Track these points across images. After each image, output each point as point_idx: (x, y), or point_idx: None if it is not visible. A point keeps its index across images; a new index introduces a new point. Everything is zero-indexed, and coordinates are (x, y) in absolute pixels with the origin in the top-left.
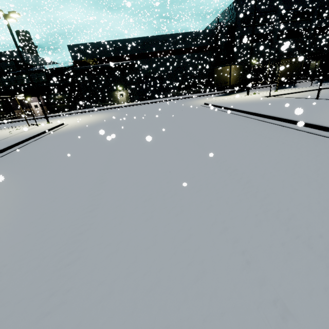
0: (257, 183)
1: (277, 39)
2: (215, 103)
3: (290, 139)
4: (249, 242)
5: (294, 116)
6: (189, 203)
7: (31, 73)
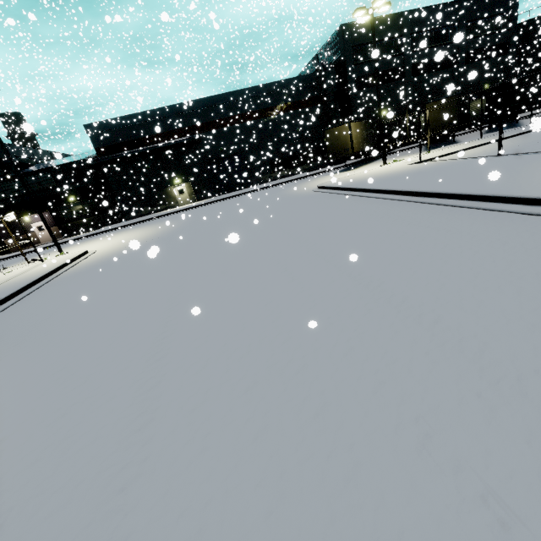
0: (456, 322)
1: (413, 76)
2: (335, 183)
3: (482, 227)
4: (487, 468)
5: (475, 188)
6: (336, 384)
7: (27, 176)
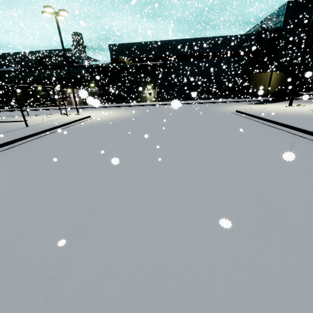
0: None
1: None
2: (249, 111)
3: None
4: None
5: None
6: None
7: (74, 67)
